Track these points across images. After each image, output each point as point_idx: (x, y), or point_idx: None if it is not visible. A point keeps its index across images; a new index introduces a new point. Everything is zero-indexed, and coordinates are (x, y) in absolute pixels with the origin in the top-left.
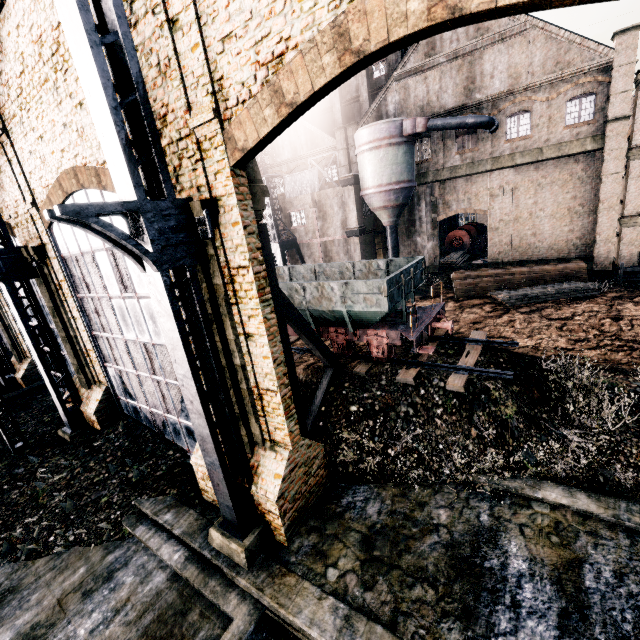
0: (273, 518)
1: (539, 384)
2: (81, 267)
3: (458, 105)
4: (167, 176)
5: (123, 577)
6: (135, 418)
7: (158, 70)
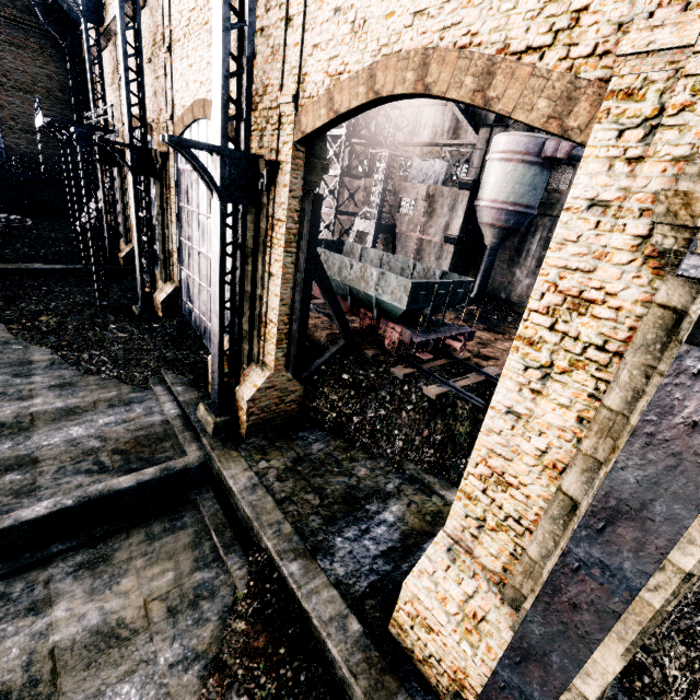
0: (242, 414)
1: None
2: (188, 181)
3: None
4: (249, 134)
5: (136, 407)
6: (188, 319)
7: (272, 51)
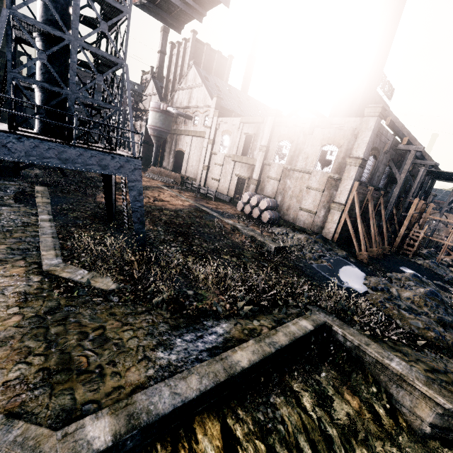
0: None
1: None
2: None
3: (185, 106)
4: None
5: None
6: None
7: None
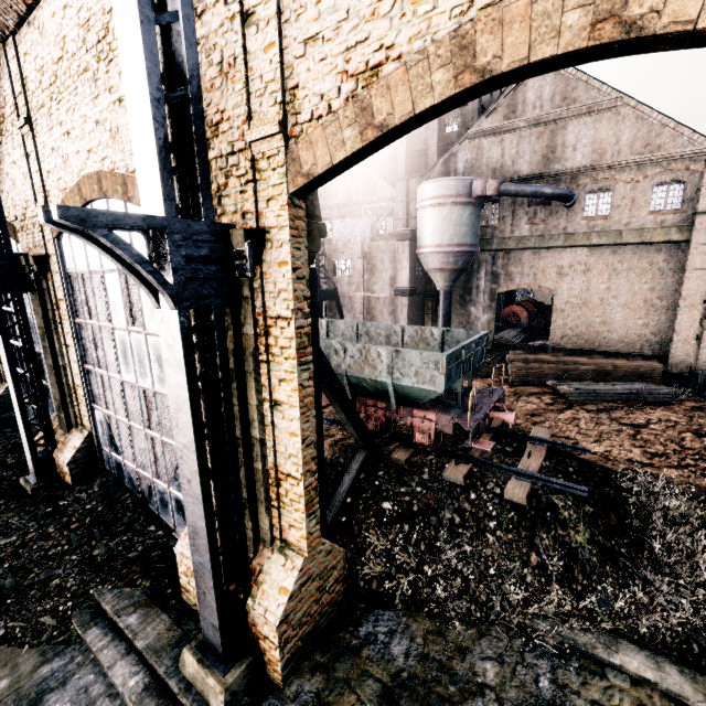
0: (269, 647)
1: (616, 507)
2: (86, 287)
3: (534, 173)
4: (208, 193)
5: (56, 703)
6: (117, 476)
7: (219, 69)
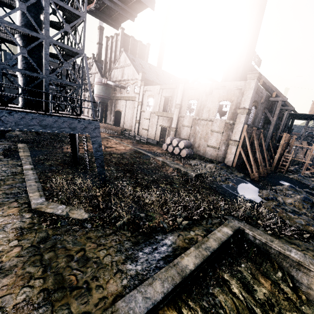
0: None
1: None
2: None
3: (120, 80)
4: None
5: None
6: None
7: None
